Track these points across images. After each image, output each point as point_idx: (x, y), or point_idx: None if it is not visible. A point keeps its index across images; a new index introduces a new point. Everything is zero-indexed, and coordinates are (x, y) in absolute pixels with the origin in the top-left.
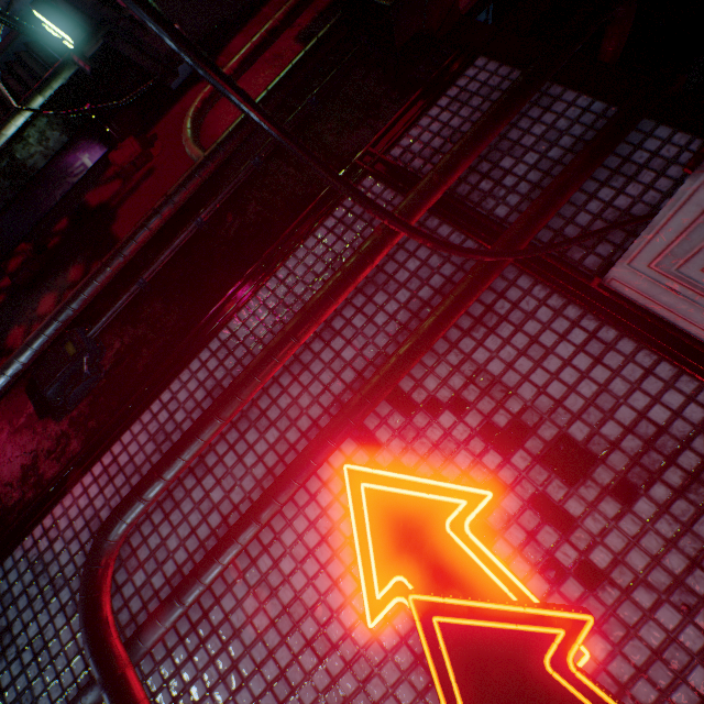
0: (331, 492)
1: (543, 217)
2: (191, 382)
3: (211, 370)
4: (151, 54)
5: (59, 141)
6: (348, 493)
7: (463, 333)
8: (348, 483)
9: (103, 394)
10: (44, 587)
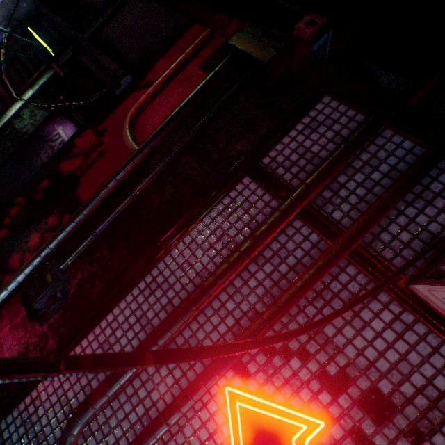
0: (217, 403)
1: (367, 230)
2: (127, 309)
3: (140, 303)
4: (103, 68)
5: (43, 115)
6: (228, 407)
7: (308, 302)
8: (228, 400)
9: (70, 309)
10: (32, 439)
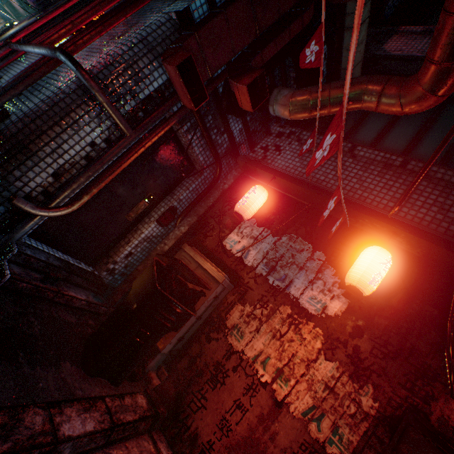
0: None
1: None
2: None
3: None
4: None
5: None
6: None
7: None
8: None
9: None
10: None
